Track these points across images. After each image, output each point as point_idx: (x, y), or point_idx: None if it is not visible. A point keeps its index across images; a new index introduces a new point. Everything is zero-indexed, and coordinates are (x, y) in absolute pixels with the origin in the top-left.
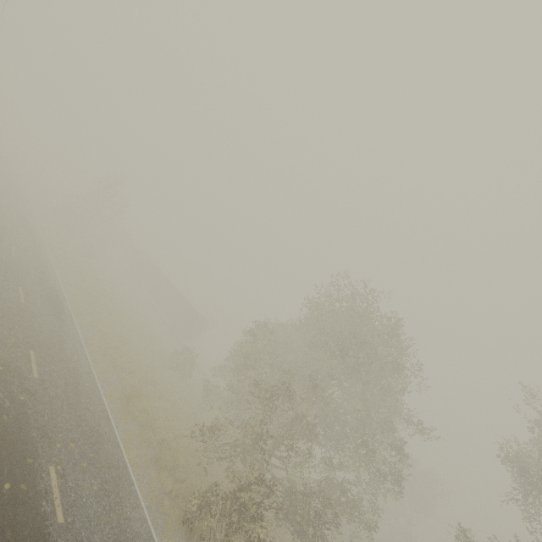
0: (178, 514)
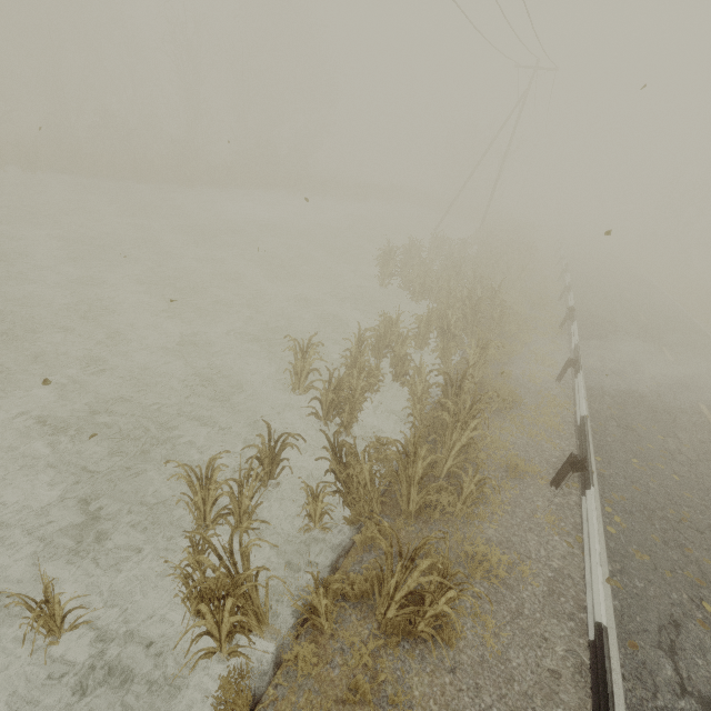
0: None
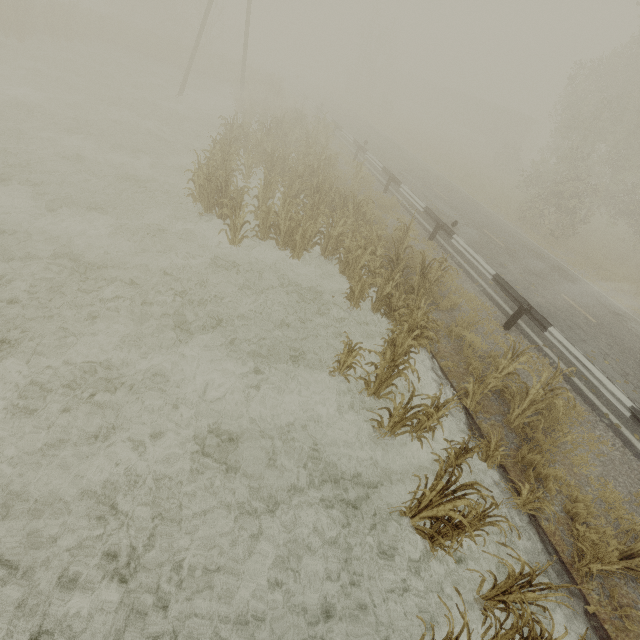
0: (514, 217)
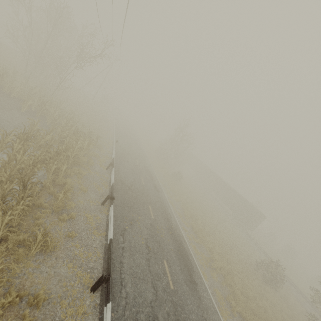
0: None
